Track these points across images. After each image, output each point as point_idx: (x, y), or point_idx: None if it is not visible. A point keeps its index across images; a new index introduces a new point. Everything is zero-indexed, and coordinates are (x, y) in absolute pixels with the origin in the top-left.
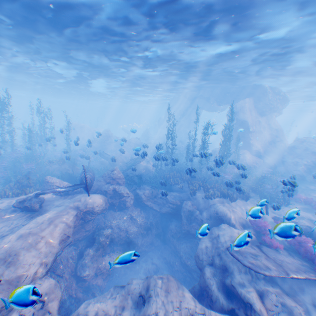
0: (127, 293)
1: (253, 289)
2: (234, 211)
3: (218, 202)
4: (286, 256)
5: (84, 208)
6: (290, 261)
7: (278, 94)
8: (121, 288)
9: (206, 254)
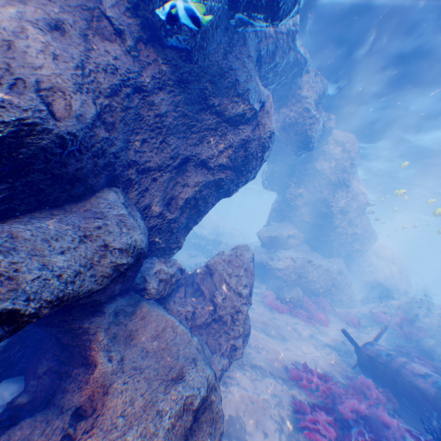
0: None
1: None
2: None
3: None
4: None
5: None
6: None
7: None
8: None
9: None
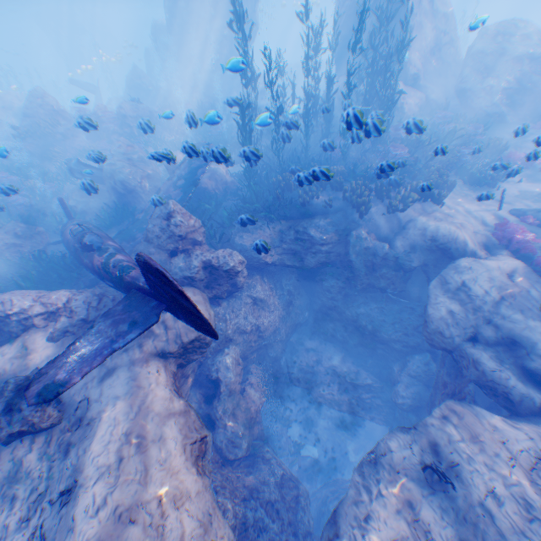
0: (394, 472)
1: None
2: (462, 224)
3: (419, 215)
4: None
5: (176, 347)
6: None
7: None
8: (373, 467)
9: (455, 326)
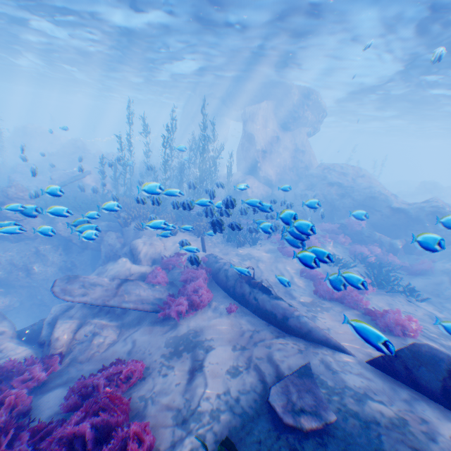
0: None
1: (76, 321)
2: (155, 244)
3: (150, 235)
4: (152, 291)
5: None
6: (144, 294)
7: (308, 98)
8: None
9: None
